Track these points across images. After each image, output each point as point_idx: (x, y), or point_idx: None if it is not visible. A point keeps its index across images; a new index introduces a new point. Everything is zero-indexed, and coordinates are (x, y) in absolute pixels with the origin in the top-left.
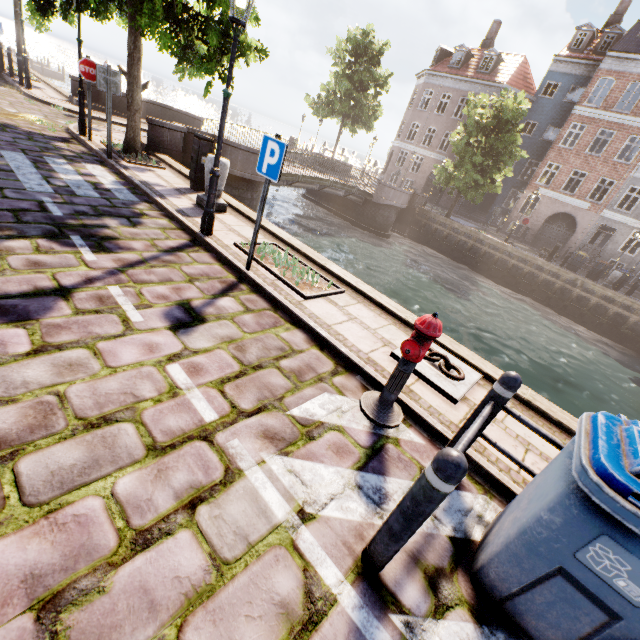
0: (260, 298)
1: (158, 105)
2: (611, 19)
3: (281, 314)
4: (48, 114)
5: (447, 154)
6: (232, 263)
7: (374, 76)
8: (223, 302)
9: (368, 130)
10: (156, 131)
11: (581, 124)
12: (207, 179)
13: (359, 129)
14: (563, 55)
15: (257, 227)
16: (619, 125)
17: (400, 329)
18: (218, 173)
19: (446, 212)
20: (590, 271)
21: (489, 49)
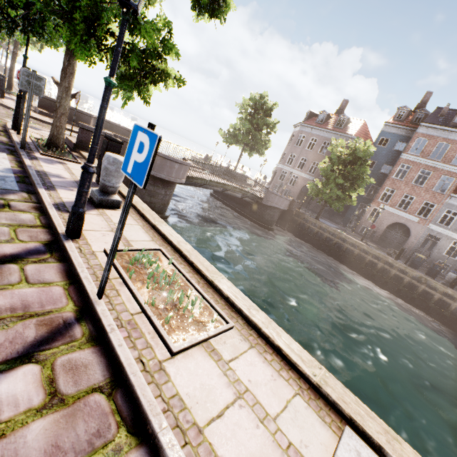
0: (97, 356)
1: (107, 122)
2: (419, 105)
3: (120, 399)
4: (0, 113)
5: (314, 175)
6: (82, 283)
7: (266, 122)
8: (7, 383)
9: (260, 155)
10: (86, 134)
11: (407, 165)
12: (102, 175)
13: (254, 154)
14: (390, 122)
15: (115, 243)
16: (434, 168)
17: (310, 405)
18: (91, 169)
19: (314, 214)
20: (428, 270)
21: (342, 114)
